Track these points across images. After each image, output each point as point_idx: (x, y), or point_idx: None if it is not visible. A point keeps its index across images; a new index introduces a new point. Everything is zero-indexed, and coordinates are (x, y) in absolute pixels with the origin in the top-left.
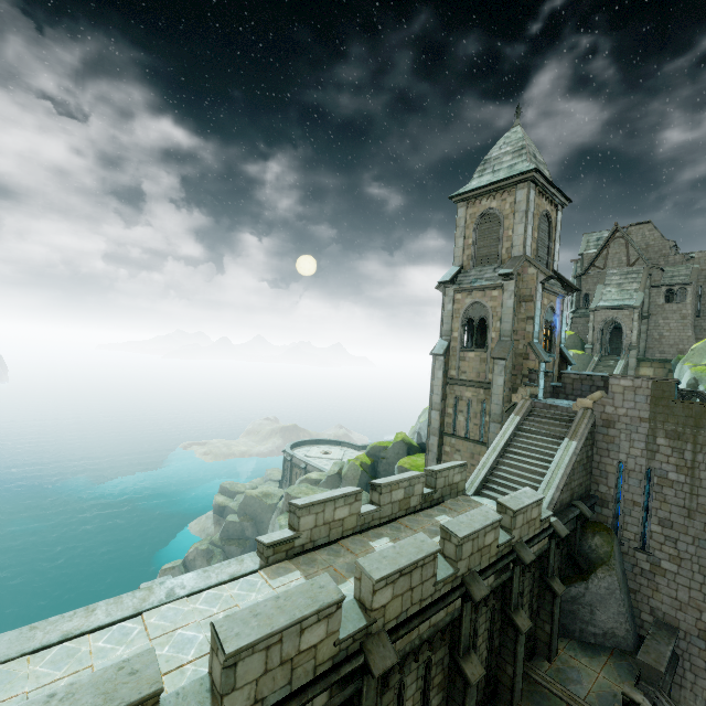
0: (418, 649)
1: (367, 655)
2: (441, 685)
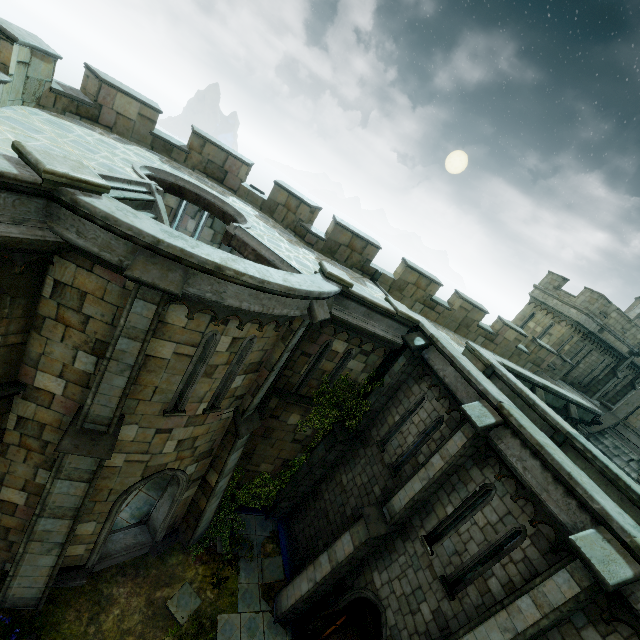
0: (632, 368)
1: (639, 351)
2: (621, 386)
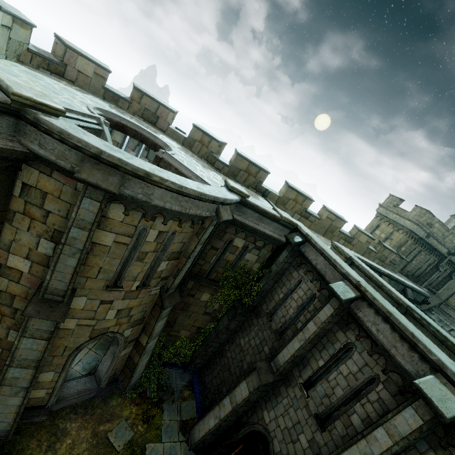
0: (449, 264)
1: None
2: (442, 277)
